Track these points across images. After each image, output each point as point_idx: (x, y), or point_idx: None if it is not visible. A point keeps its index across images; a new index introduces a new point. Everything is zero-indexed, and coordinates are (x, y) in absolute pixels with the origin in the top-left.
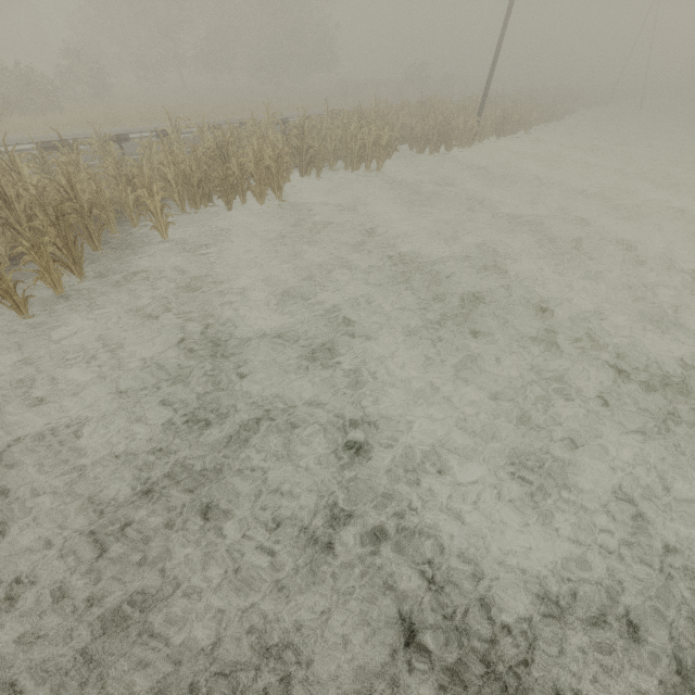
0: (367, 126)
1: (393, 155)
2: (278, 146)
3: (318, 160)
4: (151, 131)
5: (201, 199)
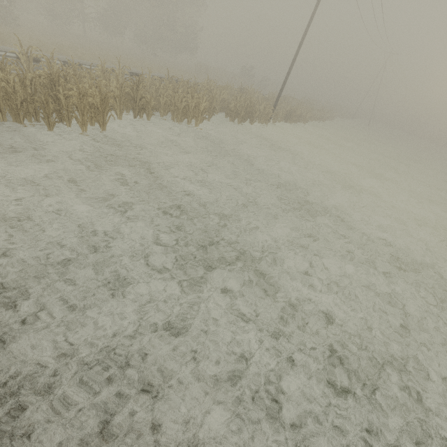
0: (191, 93)
1: (213, 118)
2: (113, 89)
3: (149, 108)
4: (12, 53)
5: (24, 115)
